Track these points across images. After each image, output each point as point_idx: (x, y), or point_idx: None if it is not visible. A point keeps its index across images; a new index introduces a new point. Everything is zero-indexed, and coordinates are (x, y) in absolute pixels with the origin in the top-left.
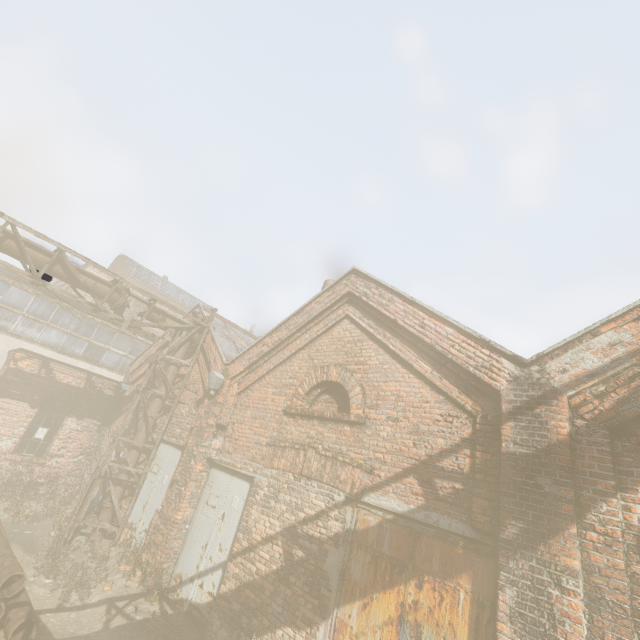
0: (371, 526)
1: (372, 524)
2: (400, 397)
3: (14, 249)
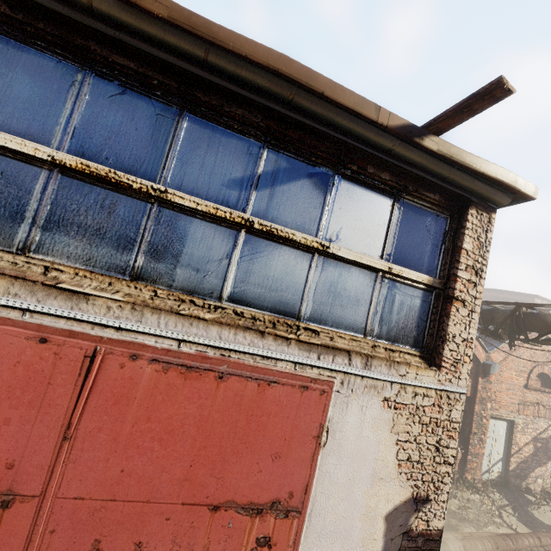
0: None
1: None
2: None
3: None
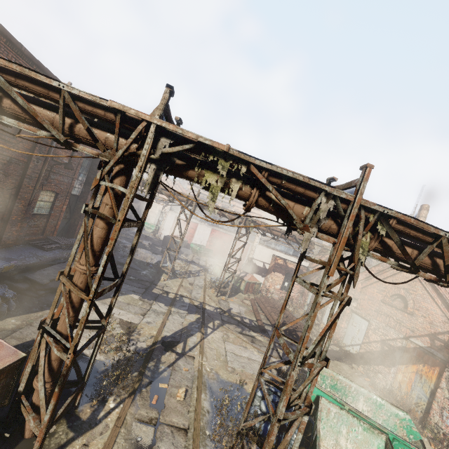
0: (411, 347)
1: (411, 347)
2: (428, 309)
3: (283, 237)
